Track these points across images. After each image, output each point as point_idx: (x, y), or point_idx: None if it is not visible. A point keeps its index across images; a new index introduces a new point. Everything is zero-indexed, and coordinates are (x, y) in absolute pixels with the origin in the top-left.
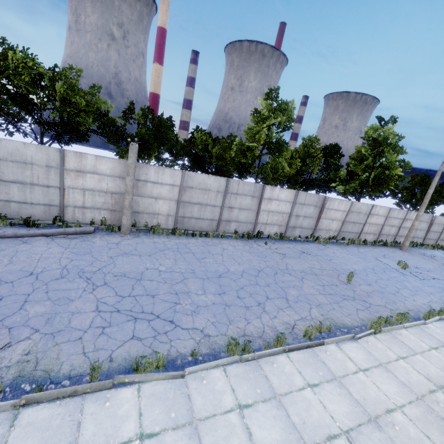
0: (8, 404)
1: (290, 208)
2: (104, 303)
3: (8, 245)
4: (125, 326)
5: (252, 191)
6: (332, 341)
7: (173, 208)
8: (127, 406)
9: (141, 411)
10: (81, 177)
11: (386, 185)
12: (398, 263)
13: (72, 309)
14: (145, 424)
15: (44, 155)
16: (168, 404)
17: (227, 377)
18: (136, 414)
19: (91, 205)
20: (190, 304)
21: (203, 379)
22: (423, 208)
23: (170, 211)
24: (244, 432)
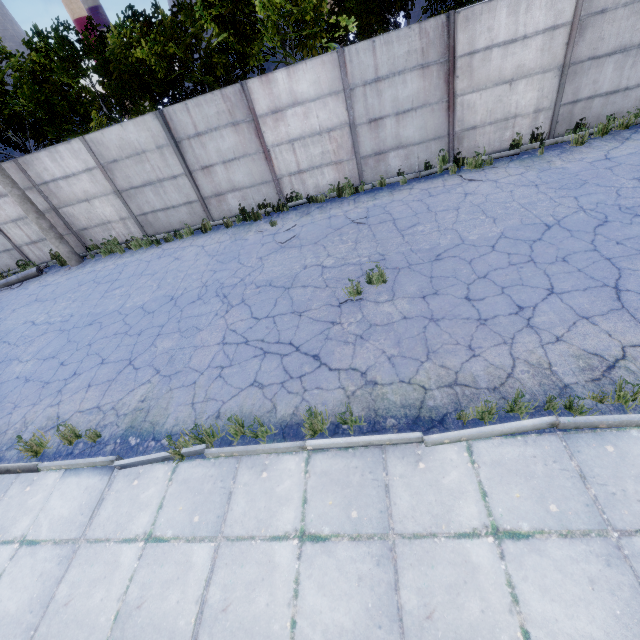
0: None
1: (343, 109)
2: None
3: None
4: None
5: (225, 114)
6: (60, 467)
7: (119, 206)
8: None
9: None
10: None
11: None
12: None
13: None
14: None
15: None
16: None
17: None
18: None
19: (37, 236)
20: None
21: None
22: None
23: (120, 213)
24: None
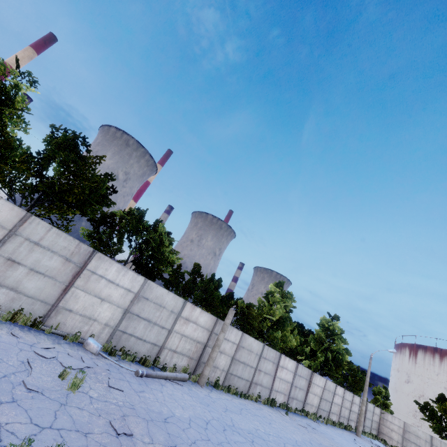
0: None
1: (292, 378)
2: None
3: (157, 385)
4: None
5: (273, 358)
6: None
7: (227, 363)
8: None
9: None
10: (186, 324)
11: (342, 368)
12: None
13: None
14: None
15: (174, 302)
16: None
17: None
18: None
19: (181, 350)
20: None
21: None
22: (366, 394)
23: (225, 367)
24: None
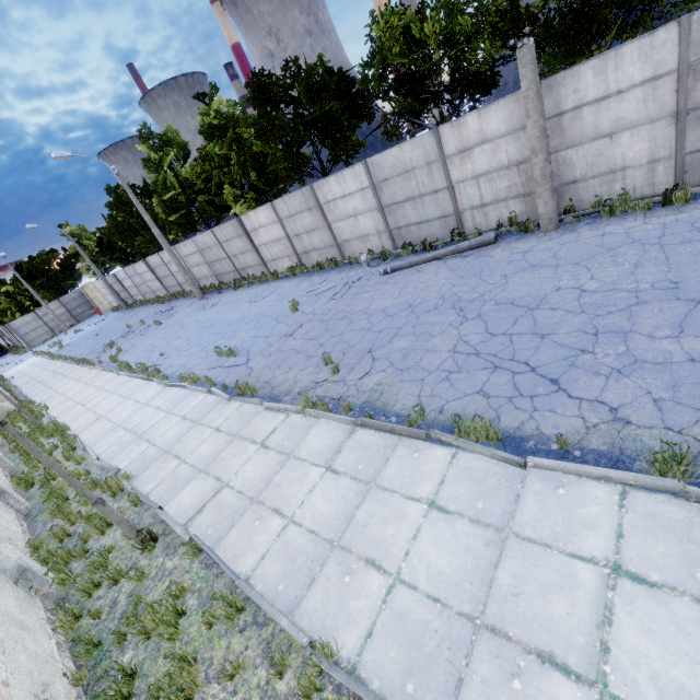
0: (349, 420)
1: None
2: (464, 342)
3: (404, 276)
4: (476, 375)
5: None
6: None
7: (663, 139)
8: (433, 466)
9: (445, 479)
10: (468, 160)
11: None
12: None
13: (429, 346)
14: (441, 494)
15: (420, 151)
16: (481, 490)
17: (619, 508)
18: (437, 479)
19: (492, 197)
20: (617, 355)
21: (560, 487)
22: None
23: (656, 151)
24: (592, 608)
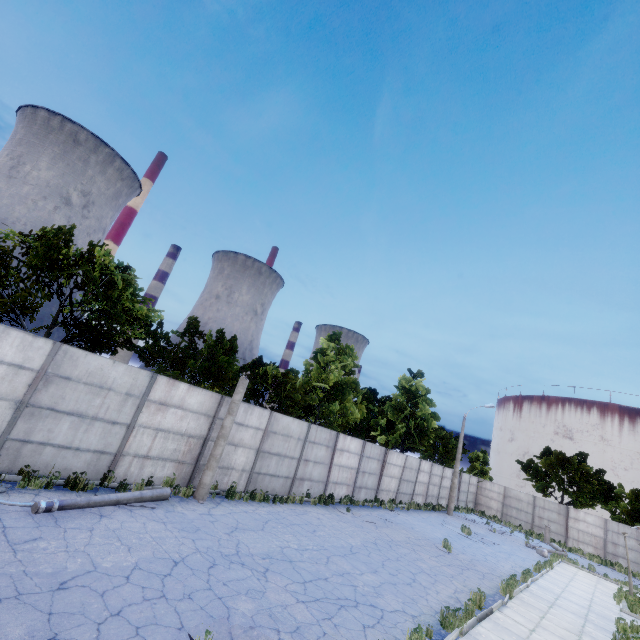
0: None
1: (358, 462)
2: (295, 592)
3: (87, 520)
4: (344, 615)
5: (327, 440)
6: (495, 608)
7: (250, 460)
8: None
9: None
10: (161, 412)
11: (427, 438)
12: (462, 528)
13: (276, 601)
14: None
15: (130, 379)
16: None
17: None
18: None
19: (158, 453)
20: (365, 585)
21: None
22: (458, 464)
23: (246, 465)
24: None
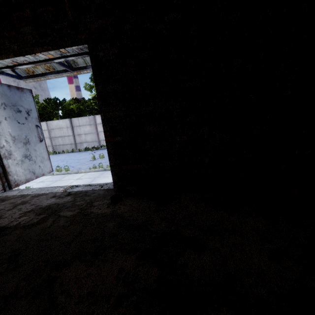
0: None
1: None
2: None
3: None
4: None
5: (88, 122)
6: None
7: (49, 142)
8: None
9: None
10: None
11: None
12: None
13: None
14: None
15: None
16: None
17: None
18: None
19: None
20: None
21: None
22: None
23: (48, 144)
24: None
